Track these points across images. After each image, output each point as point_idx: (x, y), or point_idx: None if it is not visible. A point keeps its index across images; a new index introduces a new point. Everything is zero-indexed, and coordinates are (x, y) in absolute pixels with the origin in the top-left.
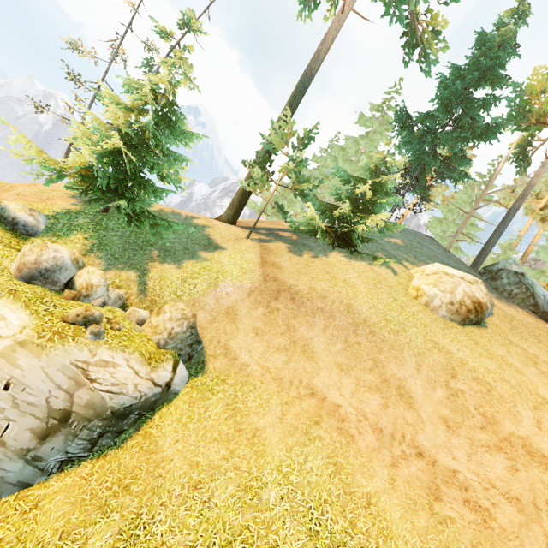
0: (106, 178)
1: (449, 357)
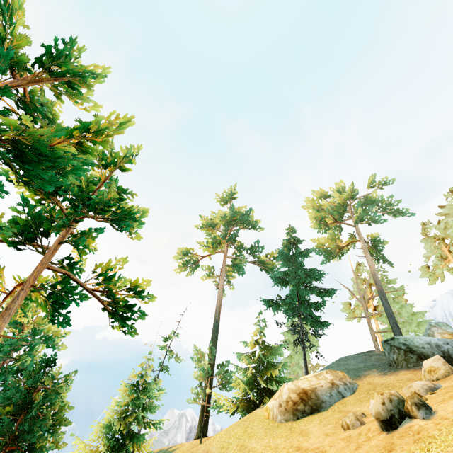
0: (109, 442)
1: (243, 452)
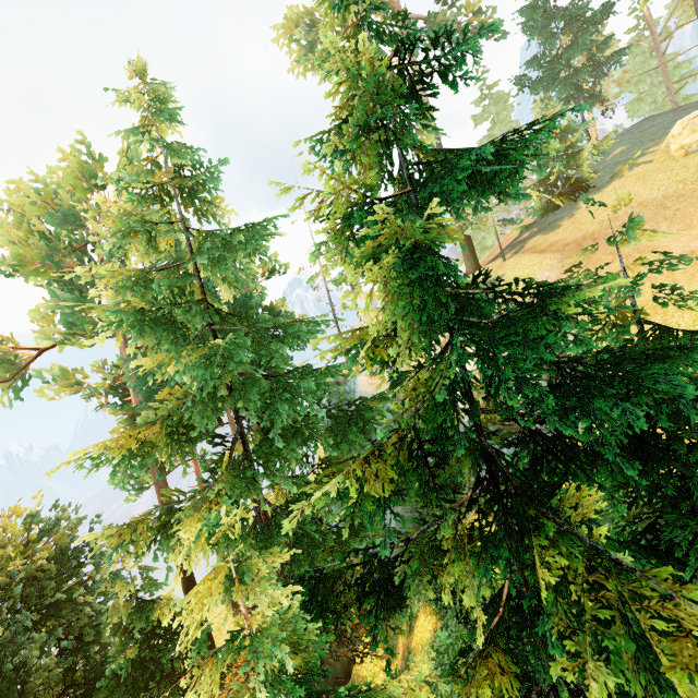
0: None
1: None
